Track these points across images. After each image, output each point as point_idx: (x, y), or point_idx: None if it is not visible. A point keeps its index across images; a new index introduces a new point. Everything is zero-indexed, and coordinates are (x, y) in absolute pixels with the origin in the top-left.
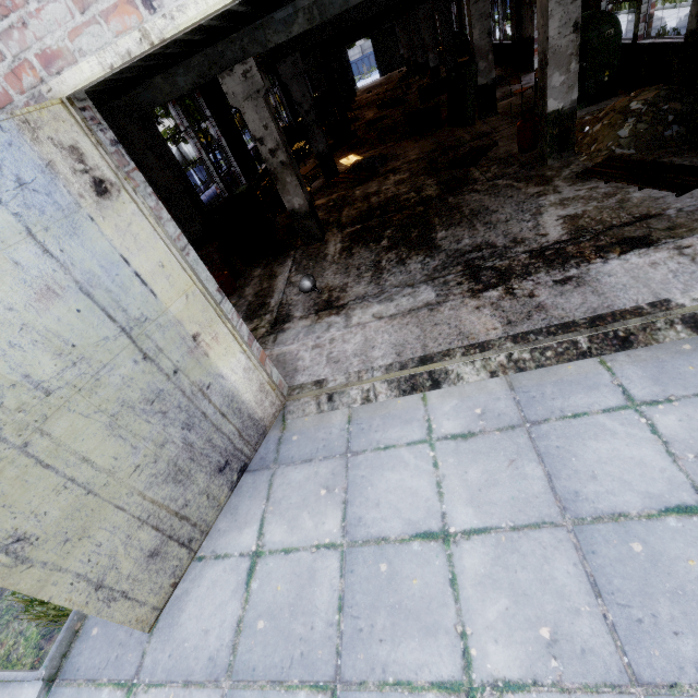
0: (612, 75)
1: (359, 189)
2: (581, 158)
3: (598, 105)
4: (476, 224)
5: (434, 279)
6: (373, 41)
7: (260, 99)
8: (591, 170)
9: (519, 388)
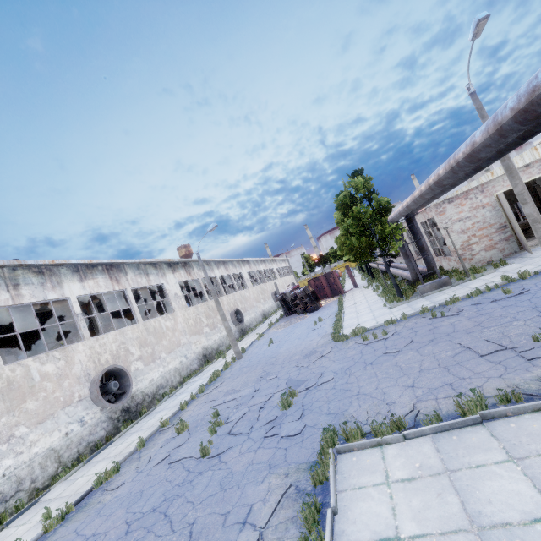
0: None
1: None
2: None
3: None
4: None
5: None
6: None
7: None
8: None
9: None
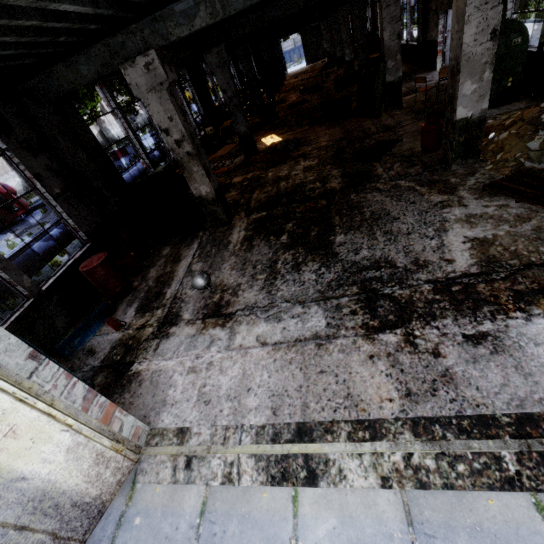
0: (515, 81)
1: (272, 171)
2: (487, 167)
3: (499, 108)
4: (376, 231)
5: (327, 300)
6: (302, 36)
7: (163, 92)
8: (500, 184)
9: (420, 524)
